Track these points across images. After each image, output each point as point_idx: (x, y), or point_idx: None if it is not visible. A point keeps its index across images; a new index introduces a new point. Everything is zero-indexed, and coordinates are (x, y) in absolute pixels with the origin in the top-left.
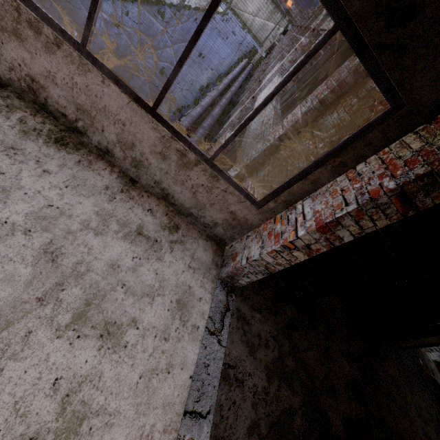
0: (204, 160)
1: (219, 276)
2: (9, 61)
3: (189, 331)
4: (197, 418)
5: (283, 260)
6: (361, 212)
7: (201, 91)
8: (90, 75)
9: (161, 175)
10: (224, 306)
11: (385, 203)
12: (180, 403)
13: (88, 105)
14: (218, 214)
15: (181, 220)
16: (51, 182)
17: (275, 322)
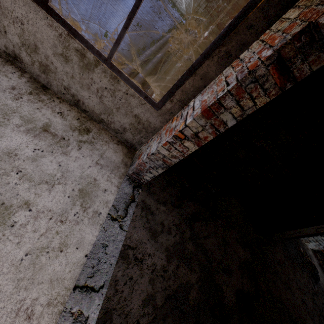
0: (103, 60)
1: (127, 173)
2: None
3: (90, 216)
4: (88, 292)
5: (177, 152)
6: (241, 88)
7: (138, 51)
8: None
9: (68, 80)
10: (129, 198)
11: (263, 76)
12: (71, 279)
13: None
14: (124, 118)
15: (93, 125)
16: None
17: (178, 214)
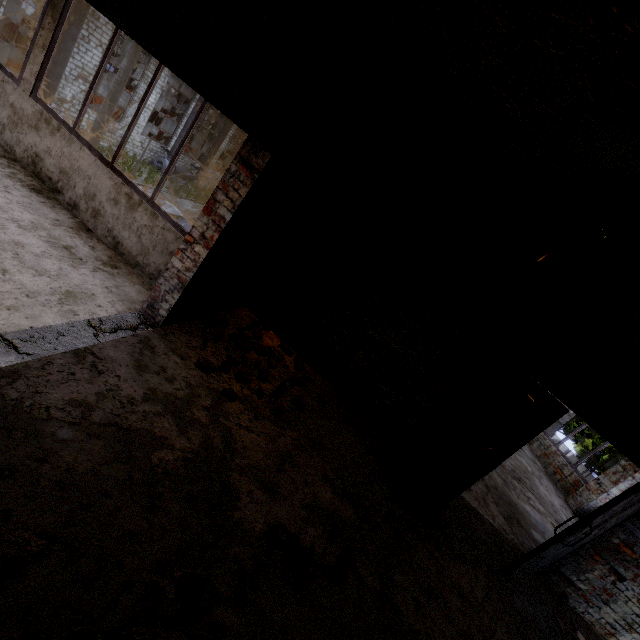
0: (147, 201)
1: (141, 309)
2: (26, 145)
3: (63, 309)
4: (10, 347)
5: (190, 263)
6: (226, 184)
7: None
8: (74, 146)
9: (113, 222)
10: (129, 325)
11: (237, 171)
12: None
13: (68, 168)
14: (160, 258)
15: (126, 268)
16: (7, 196)
17: (202, 378)
